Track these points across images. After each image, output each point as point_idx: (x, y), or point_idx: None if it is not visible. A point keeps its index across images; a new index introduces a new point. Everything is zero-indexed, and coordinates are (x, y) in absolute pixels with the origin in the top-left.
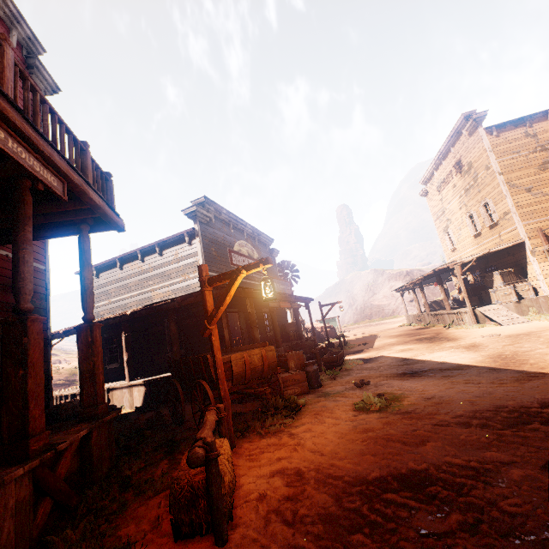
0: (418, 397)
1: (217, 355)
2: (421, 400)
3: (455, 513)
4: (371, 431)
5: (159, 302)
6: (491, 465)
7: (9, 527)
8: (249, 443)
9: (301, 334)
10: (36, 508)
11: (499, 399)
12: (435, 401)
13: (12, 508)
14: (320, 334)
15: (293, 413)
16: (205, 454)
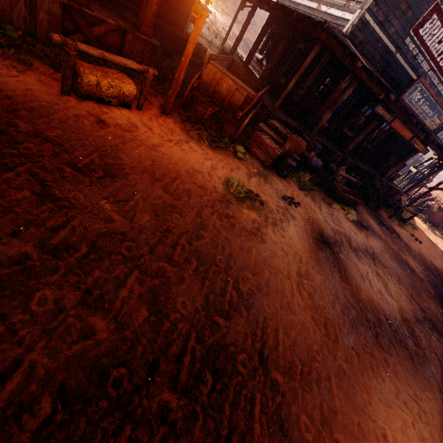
0: (259, 222)
1: (188, 46)
2: (253, 223)
3: (69, 169)
4: (189, 175)
5: (288, 8)
6: (128, 209)
7: (44, 17)
8: (173, 122)
9: (387, 173)
10: (76, 33)
11: (256, 270)
12: (249, 229)
13: (46, 9)
14: (428, 207)
15: (214, 145)
16: (59, 42)
